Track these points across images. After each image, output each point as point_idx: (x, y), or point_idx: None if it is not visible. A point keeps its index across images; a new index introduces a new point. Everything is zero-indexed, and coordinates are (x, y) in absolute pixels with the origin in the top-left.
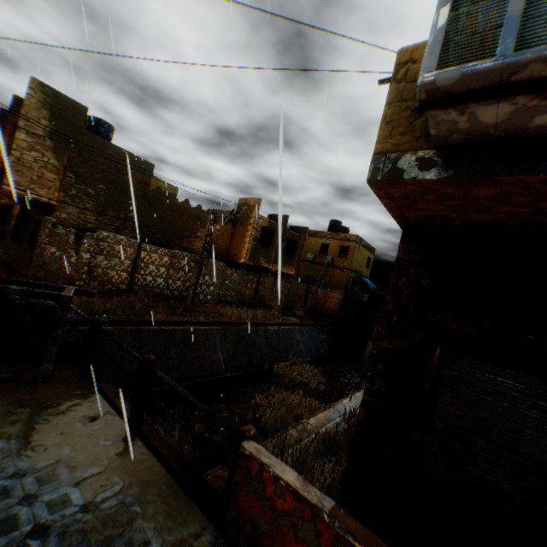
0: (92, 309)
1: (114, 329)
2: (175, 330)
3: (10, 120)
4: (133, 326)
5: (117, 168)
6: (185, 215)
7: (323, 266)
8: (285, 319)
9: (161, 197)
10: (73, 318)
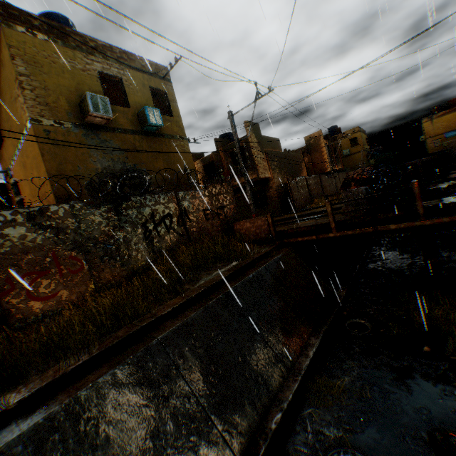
0: None
1: None
2: None
3: (230, 149)
4: None
5: (273, 148)
6: (296, 159)
7: (343, 158)
8: None
9: (288, 154)
10: None
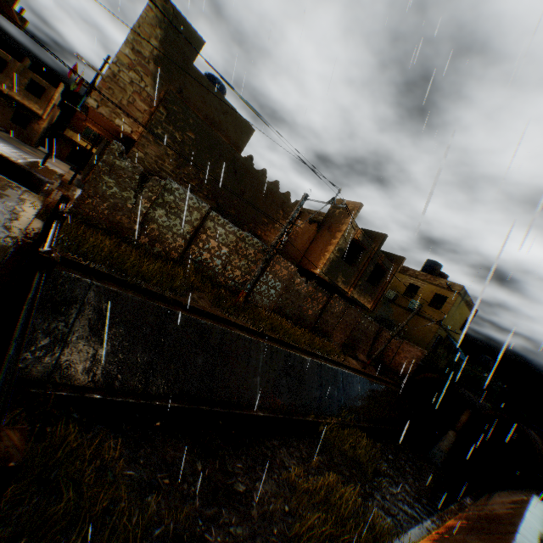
0: (124, 266)
1: (136, 299)
2: (213, 327)
3: None
4: (163, 303)
5: (213, 121)
6: (270, 199)
7: (404, 310)
8: (346, 359)
9: (251, 168)
10: (92, 266)
